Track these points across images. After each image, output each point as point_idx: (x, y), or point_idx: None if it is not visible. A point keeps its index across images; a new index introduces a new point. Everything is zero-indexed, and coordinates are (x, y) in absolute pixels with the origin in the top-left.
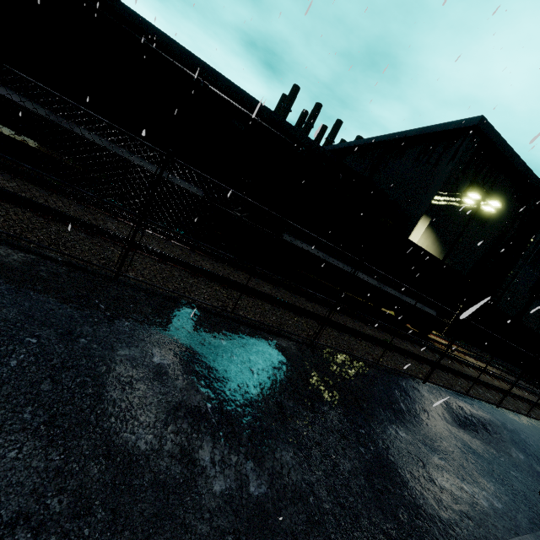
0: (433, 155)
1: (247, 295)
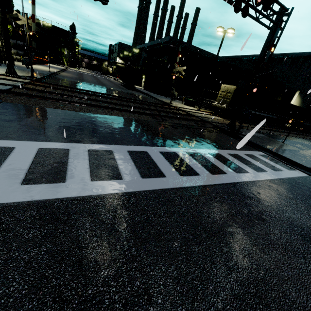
0: (297, 64)
1: (303, 136)
